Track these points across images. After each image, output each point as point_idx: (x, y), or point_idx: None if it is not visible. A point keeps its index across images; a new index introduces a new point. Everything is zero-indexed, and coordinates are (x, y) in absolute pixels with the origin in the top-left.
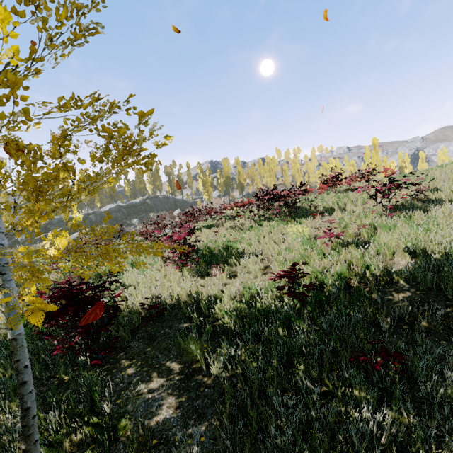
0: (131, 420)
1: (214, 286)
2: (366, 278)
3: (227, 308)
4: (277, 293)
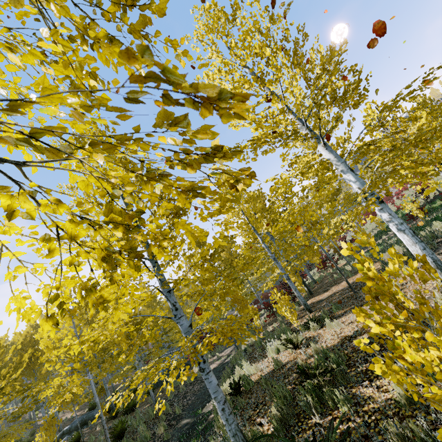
0: None
1: None
2: None
3: None
4: None
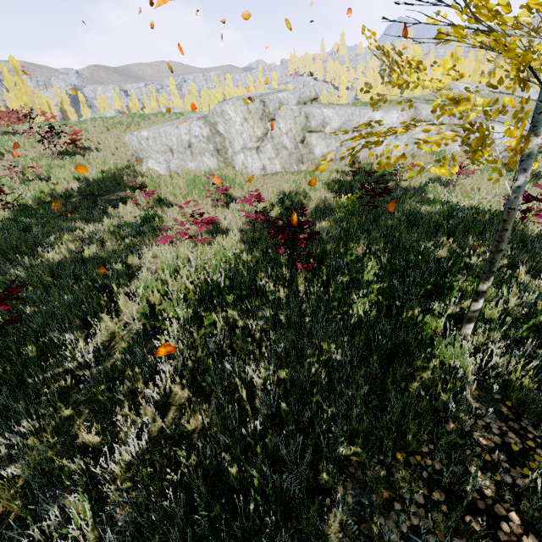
0: None
1: None
2: (55, 196)
3: None
4: None
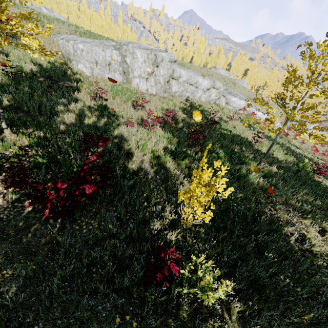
0: None
1: None
2: (24, 72)
3: None
4: None
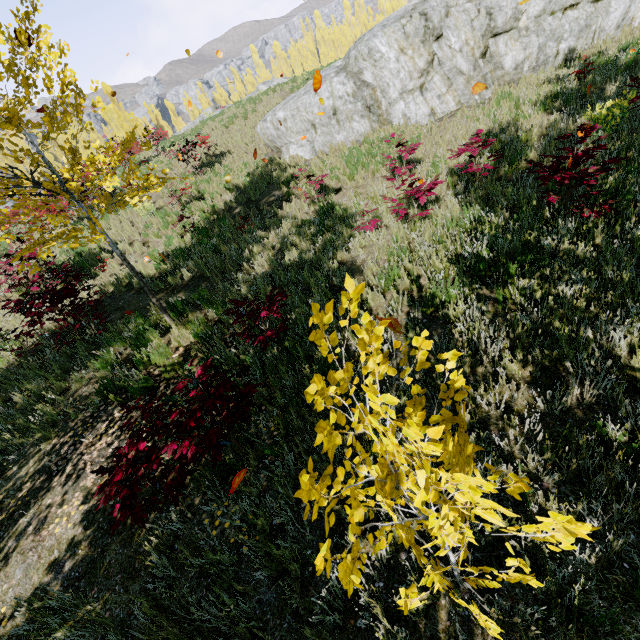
0: (169, 311)
1: (114, 276)
2: (217, 212)
3: (153, 266)
4: (176, 244)
